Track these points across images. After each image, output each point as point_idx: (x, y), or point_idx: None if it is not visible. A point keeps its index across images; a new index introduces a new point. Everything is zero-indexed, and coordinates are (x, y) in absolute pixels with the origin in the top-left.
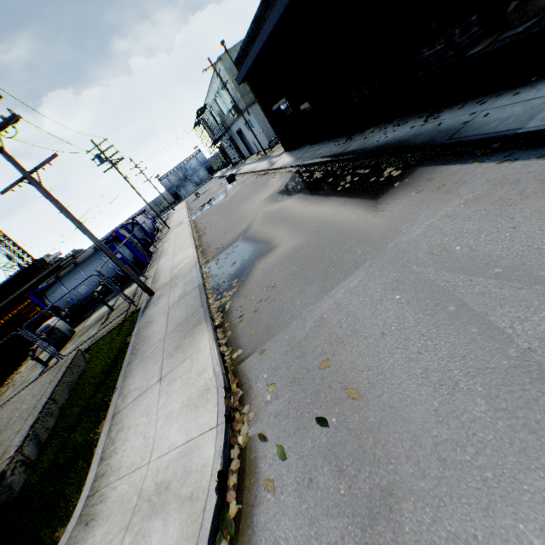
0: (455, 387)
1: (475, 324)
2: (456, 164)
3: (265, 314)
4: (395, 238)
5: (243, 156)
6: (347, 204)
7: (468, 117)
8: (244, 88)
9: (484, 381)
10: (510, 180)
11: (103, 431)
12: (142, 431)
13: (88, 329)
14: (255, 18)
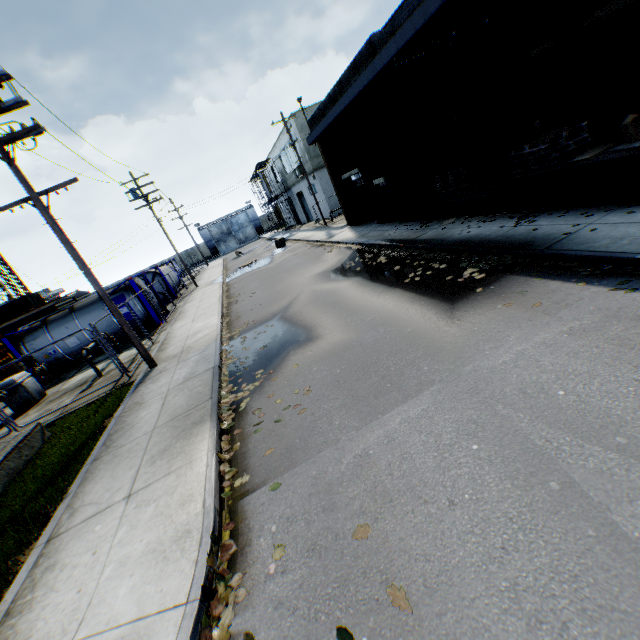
0: (563, 632)
1: (591, 520)
2: (555, 280)
3: (290, 428)
4: (475, 359)
5: (299, 221)
6: (415, 302)
7: (571, 227)
8: (315, 149)
9: (612, 632)
10: (629, 315)
11: (27, 562)
12: (79, 579)
13: (64, 394)
14: (340, 80)
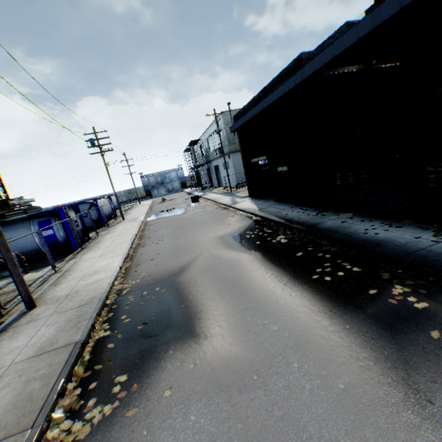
0: None
1: None
2: None
3: None
4: None
5: (212, 185)
6: (336, 321)
7: None
8: (233, 138)
9: None
10: None
11: None
12: None
13: None
14: (265, 87)
